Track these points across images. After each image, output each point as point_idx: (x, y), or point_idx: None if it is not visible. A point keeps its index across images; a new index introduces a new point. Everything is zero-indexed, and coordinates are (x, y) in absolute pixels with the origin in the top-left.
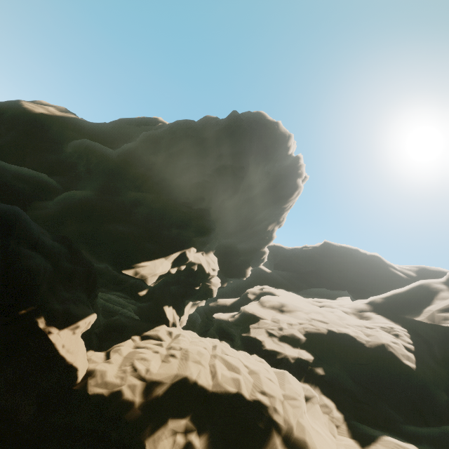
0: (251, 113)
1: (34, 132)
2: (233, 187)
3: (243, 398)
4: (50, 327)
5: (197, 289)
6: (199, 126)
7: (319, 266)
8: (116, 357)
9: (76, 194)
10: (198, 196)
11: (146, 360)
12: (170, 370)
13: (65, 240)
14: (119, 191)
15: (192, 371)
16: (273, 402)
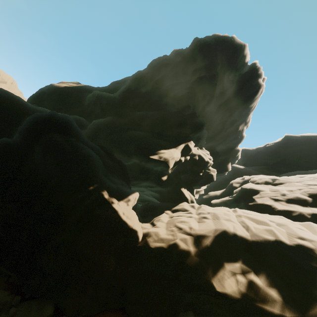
0: (208, 36)
1: (64, 99)
2: (209, 93)
3: (283, 244)
4: (112, 198)
5: (200, 175)
6: (172, 55)
7: (284, 156)
8: (160, 223)
9: (100, 120)
10: (185, 105)
11: (185, 222)
12: (208, 226)
13: (102, 149)
14: (127, 114)
15: (228, 226)
16: (316, 245)
